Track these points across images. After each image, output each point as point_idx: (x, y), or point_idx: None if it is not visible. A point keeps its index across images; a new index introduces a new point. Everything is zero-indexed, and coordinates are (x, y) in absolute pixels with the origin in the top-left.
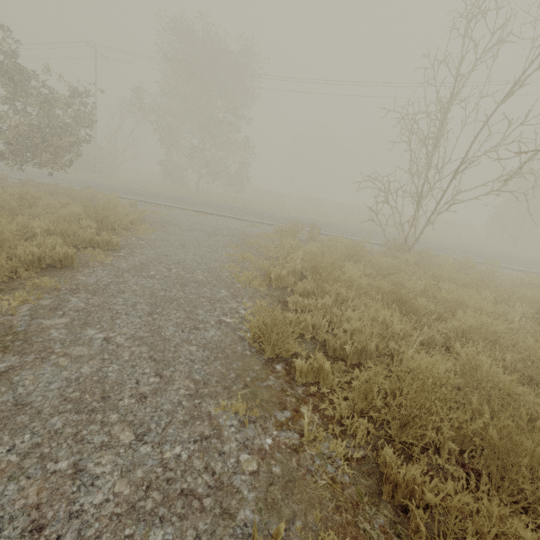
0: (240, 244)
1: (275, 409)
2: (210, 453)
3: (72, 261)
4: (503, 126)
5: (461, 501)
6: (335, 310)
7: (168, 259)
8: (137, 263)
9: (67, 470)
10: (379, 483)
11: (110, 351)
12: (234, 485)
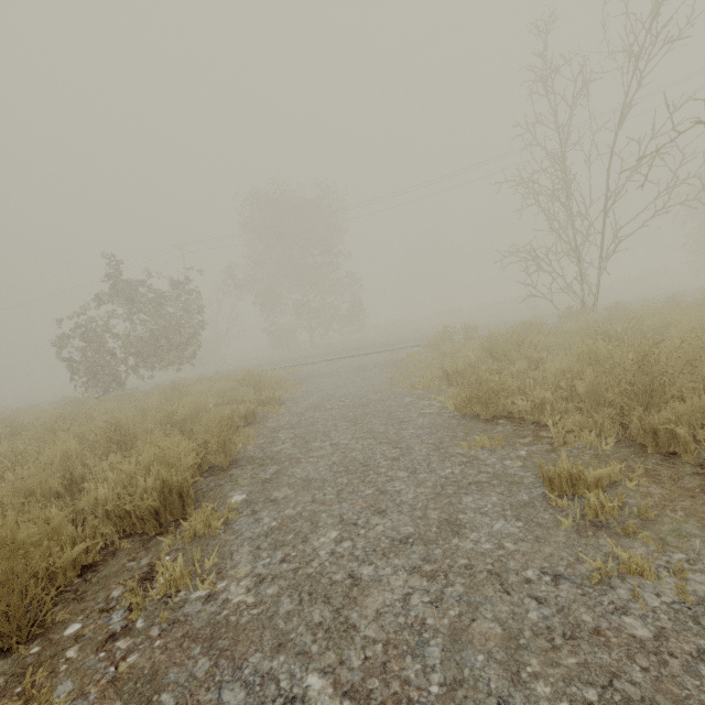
0: (393, 369)
1: (516, 439)
2: (477, 467)
3: (255, 416)
4: (649, 149)
5: (704, 401)
6: (533, 373)
7: (334, 396)
8: (309, 406)
9: (375, 493)
10: (640, 448)
11: (343, 448)
12: (510, 473)
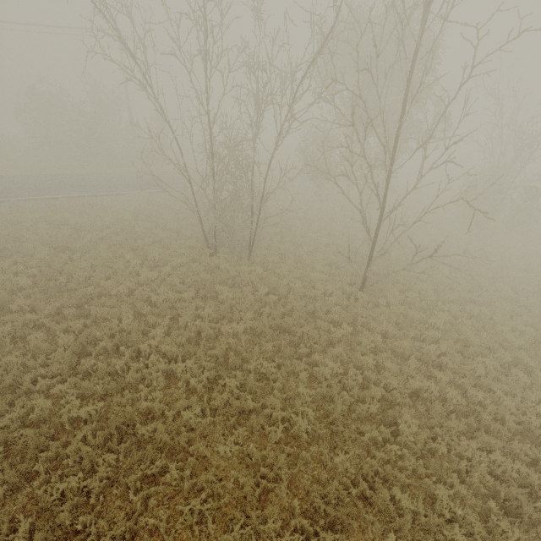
0: None
1: None
2: None
3: None
4: None
5: None
6: None
7: None
8: None
9: None
10: None
11: None
12: None
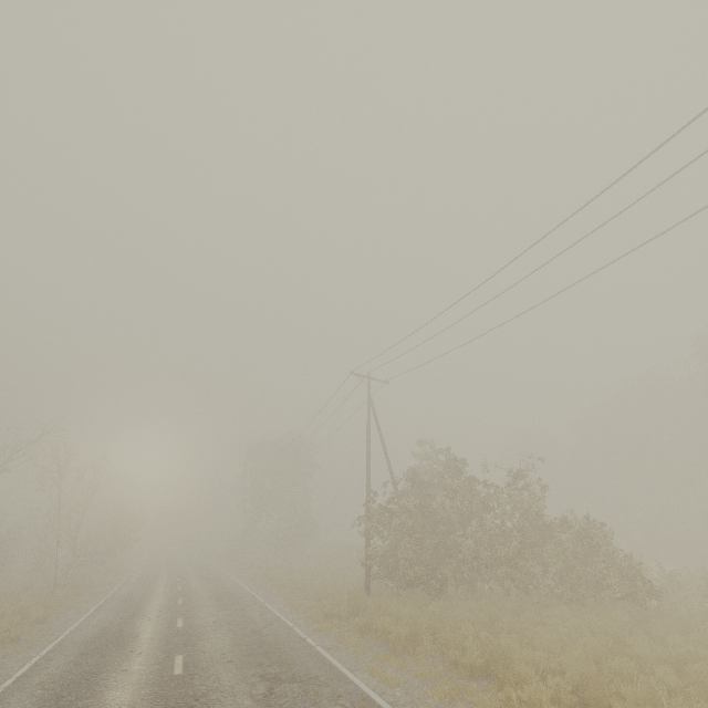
0: None
1: None
2: None
3: None
4: None
5: None
6: None
7: None
8: None
9: None
10: None
11: None
12: None
